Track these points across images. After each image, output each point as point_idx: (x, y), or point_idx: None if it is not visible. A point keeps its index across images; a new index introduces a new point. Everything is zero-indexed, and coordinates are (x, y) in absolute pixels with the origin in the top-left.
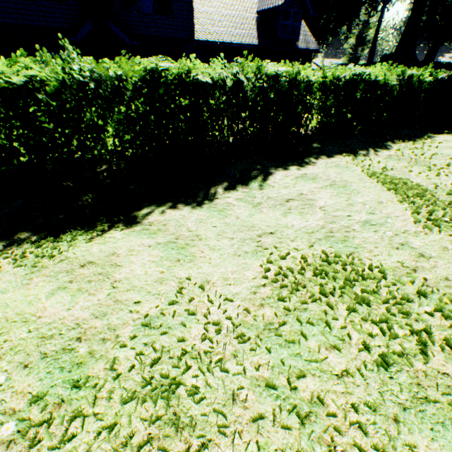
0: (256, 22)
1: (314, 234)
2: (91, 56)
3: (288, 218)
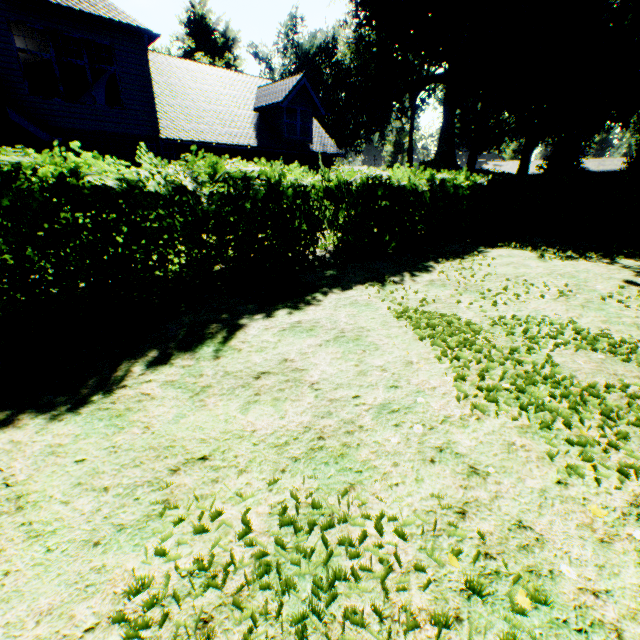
0: (253, 121)
1: (289, 448)
2: None
3: (250, 414)
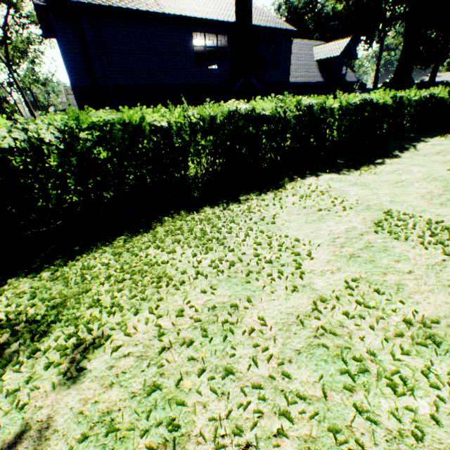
0: (317, 67)
1: None
2: (239, 98)
3: (447, 158)
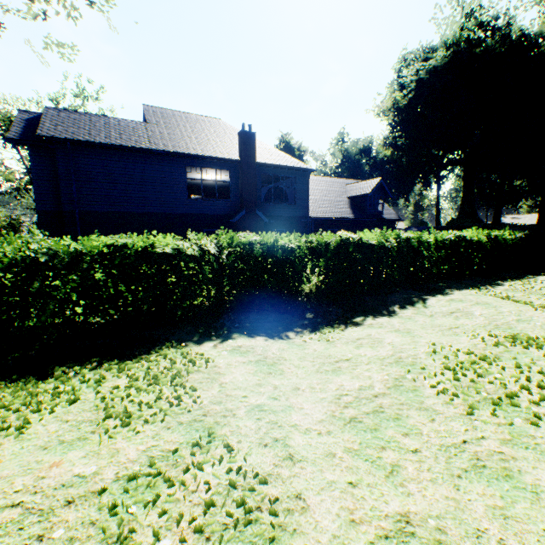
0: (348, 203)
1: (486, 327)
2: (240, 230)
3: (460, 321)
